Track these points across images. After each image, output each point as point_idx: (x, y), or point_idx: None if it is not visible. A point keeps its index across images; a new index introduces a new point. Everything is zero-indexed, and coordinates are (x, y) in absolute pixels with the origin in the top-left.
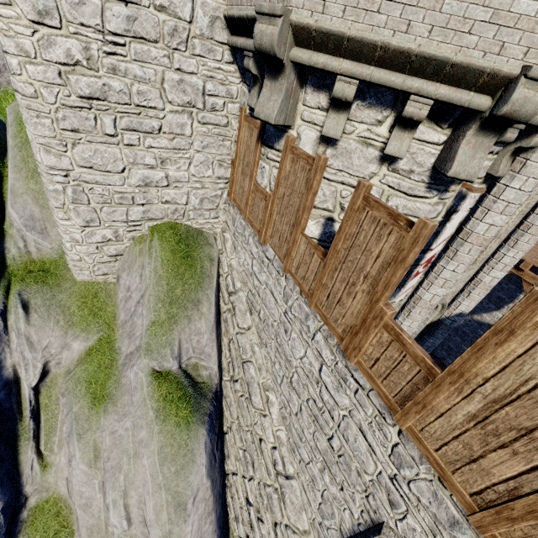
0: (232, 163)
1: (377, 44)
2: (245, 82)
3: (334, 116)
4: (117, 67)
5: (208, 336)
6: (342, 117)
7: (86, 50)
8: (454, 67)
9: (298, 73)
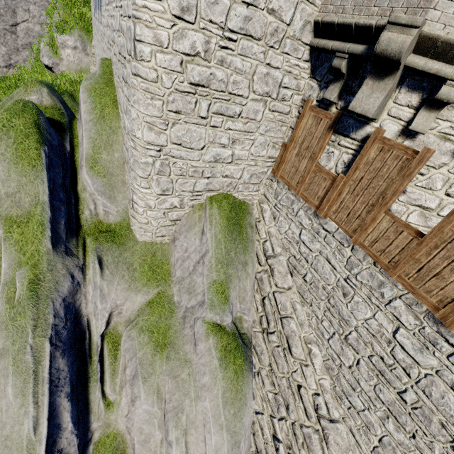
0: (283, 145)
1: None
2: (314, 78)
3: (424, 114)
4: (224, 59)
5: (250, 293)
6: (432, 115)
7: (206, 44)
8: None
9: (401, 75)
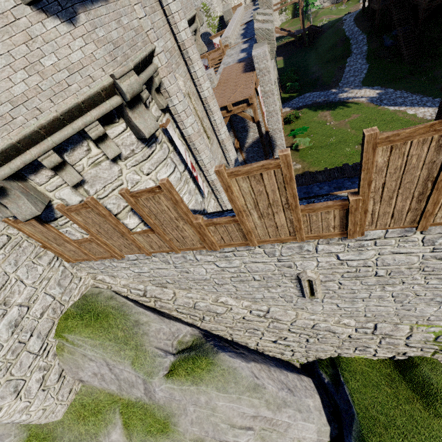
0: (44, 248)
1: (35, 130)
2: None
3: (64, 173)
4: None
5: (164, 325)
6: (68, 169)
7: None
8: (85, 102)
9: (14, 179)
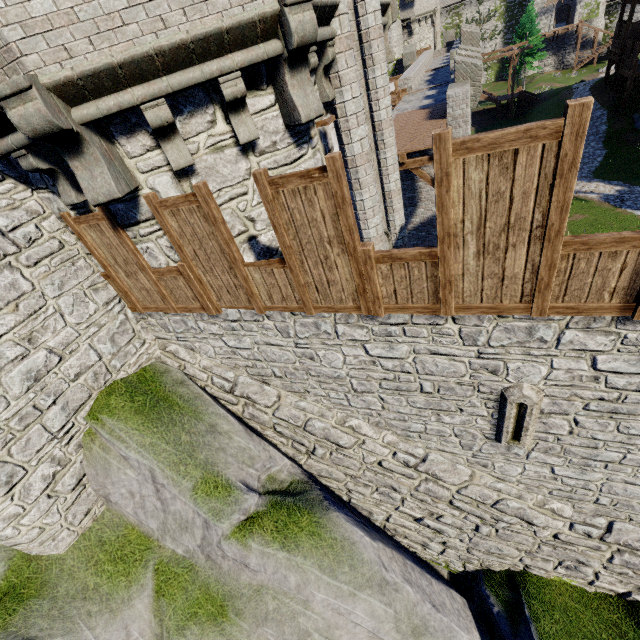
0: (106, 278)
1: (150, 54)
2: (38, 189)
3: (170, 146)
4: None
5: (253, 445)
6: (178, 141)
7: None
8: (230, 33)
9: (97, 133)
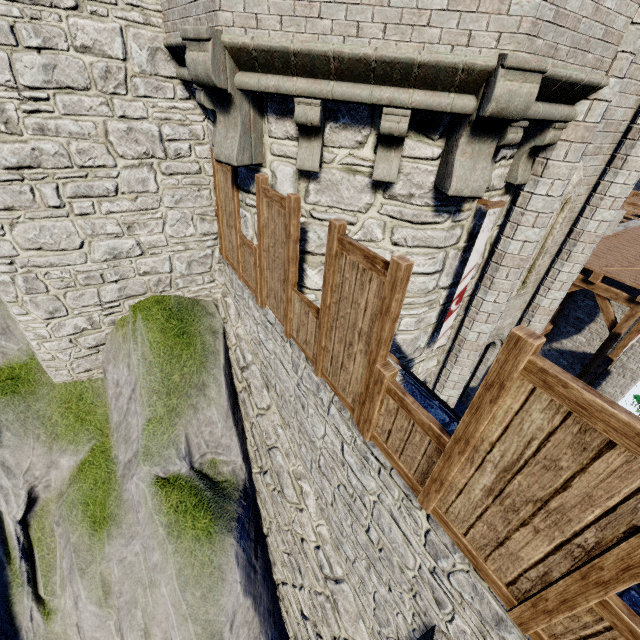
0: (216, 215)
1: (327, 54)
2: (209, 119)
3: (306, 145)
4: (45, 126)
5: (222, 425)
6: (315, 144)
7: (1, 113)
8: (422, 68)
9: (252, 101)
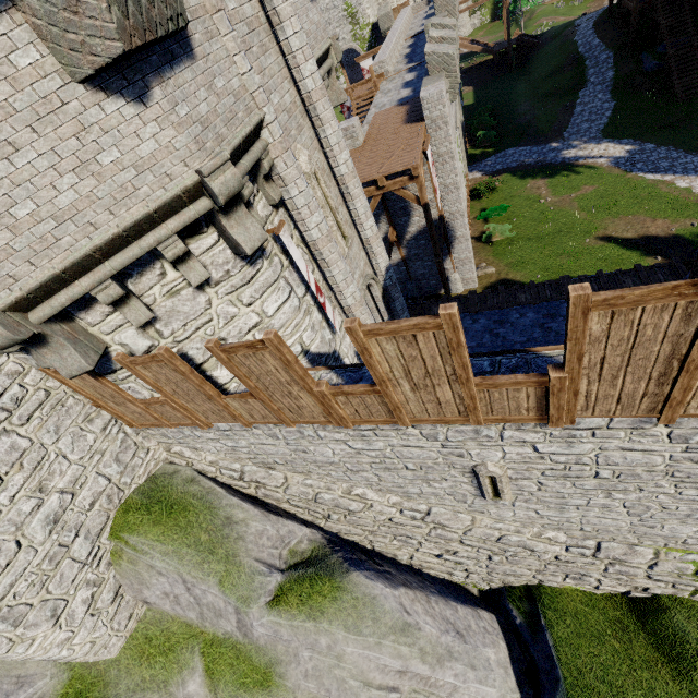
0: (97, 407)
1: (88, 254)
2: (12, 352)
3: (127, 309)
4: None
5: (270, 525)
6: (133, 303)
7: None
8: (158, 211)
9: (57, 320)
